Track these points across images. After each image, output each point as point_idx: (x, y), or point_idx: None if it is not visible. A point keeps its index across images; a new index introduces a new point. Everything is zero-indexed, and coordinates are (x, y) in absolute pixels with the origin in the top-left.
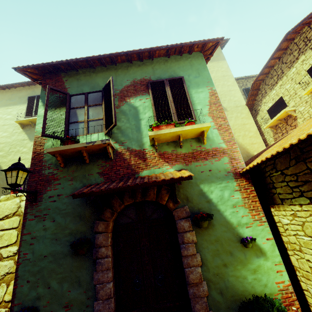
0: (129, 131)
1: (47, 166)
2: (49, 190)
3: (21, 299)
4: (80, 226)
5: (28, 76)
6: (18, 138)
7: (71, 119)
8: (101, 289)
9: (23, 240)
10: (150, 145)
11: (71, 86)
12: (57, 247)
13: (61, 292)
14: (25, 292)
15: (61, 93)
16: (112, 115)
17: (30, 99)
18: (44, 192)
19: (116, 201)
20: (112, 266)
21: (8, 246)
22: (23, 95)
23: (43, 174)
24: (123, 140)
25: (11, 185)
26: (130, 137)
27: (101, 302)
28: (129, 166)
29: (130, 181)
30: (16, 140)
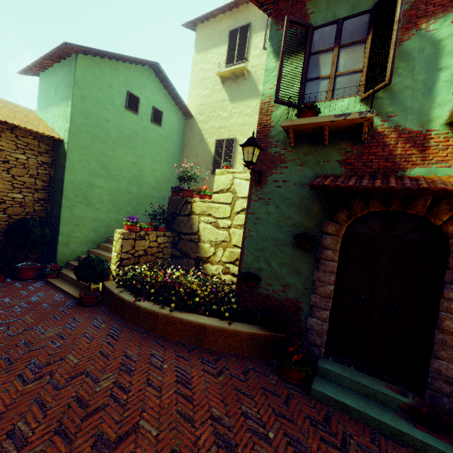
0: (408, 94)
1: (273, 143)
2: (275, 173)
3: (247, 265)
4: (305, 221)
5: (254, 1)
6: (218, 98)
7: (310, 74)
8: (320, 286)
9: (248, 218)
10: (445, 123)
11: (317, 9)
12: (279, 234)
13: (280, 273)
14: (249, 261)
15: (299, 27)
16: (385, 64)
17: (232, 35)
18: (268, 175)
19: (358, 203)
20: (336, 271)
21: (223, 219)
22: (223, 29)
23: (268, 153)
24: (391, 111)
25: (247, 163)
26: (407, 107)
27: (318, 297)
28: (391, 157)
29: (393, 181)
30: (216, 101)
